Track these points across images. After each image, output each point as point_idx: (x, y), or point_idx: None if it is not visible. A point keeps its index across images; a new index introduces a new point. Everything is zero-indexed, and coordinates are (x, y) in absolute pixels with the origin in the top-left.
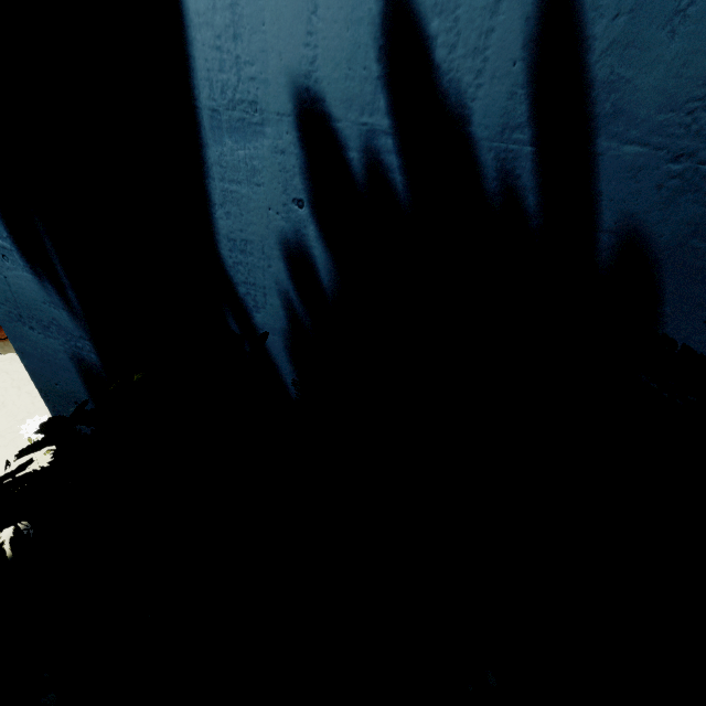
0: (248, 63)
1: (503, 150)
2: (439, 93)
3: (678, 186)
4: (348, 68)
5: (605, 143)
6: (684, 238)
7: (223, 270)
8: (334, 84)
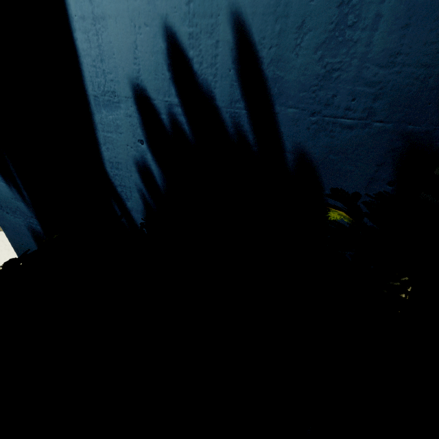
0: (109, 73)
1: (233, 112)
2: (198, 85)
3: (317, 128)
4: (155, 74)
5: (278, 108)
6: (326, 154)
7: (108, 179)
8: (150, 82)
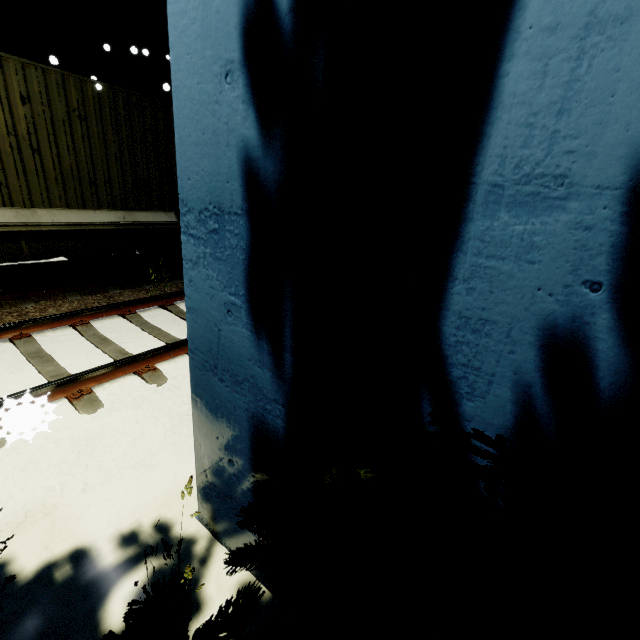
0: (569, 136)
1: None
2: None
3: None
4: None
5: None
6: None
7: (437, 347)
8: None
